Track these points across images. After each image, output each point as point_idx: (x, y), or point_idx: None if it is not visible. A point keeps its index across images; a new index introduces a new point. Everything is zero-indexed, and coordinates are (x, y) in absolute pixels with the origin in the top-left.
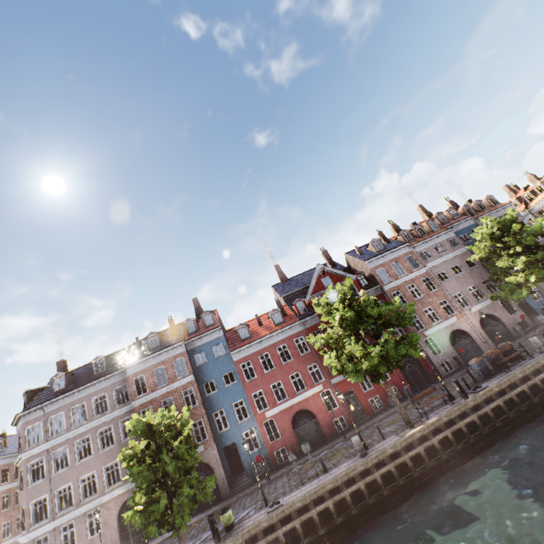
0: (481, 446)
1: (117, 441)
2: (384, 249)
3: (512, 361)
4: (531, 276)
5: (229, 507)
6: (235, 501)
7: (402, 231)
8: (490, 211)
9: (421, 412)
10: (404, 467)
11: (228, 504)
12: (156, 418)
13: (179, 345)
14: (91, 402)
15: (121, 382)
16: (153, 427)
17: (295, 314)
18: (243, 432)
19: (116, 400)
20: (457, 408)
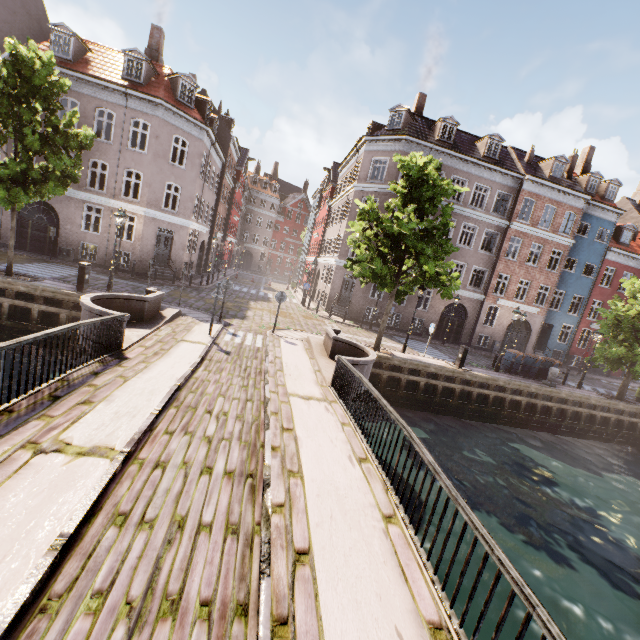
0: None
1: (475, 247)
2: None
3: None
4: None
5: None
6: None
7: None
8: None
9: None
10: None
11: None
12: None
13: (584, 199)
14: (473, 186)
15: (508, 188)
16: None
17: None
18: (564, 323)
19: (493, 205)
20: None
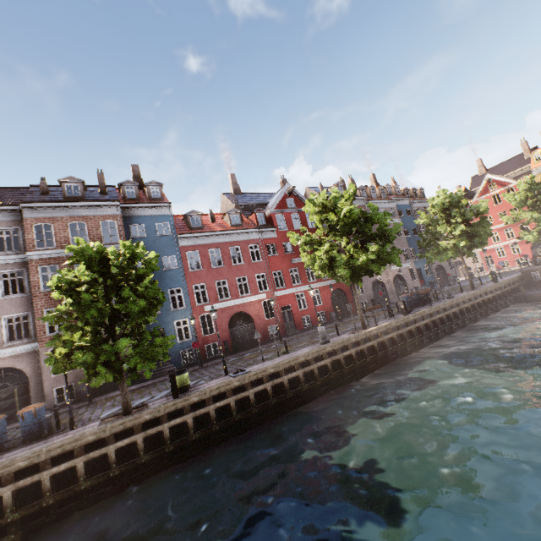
0: (411, 349)
1: None
2: None
3: (426, 303)
4: (461, 242)
5: (187, 369)
6: (161, 382)
7: (361, 186)
8: (421, 199)
9: (360, 325)
10: (359, 355)
11: (151, 384)
12: (120, 248)
13: (113, 205)
14: None
15: (9, 222)
16: (115, 257)
17: (252, 223)
18: (175, 320)
19: None
20: (403, 319)
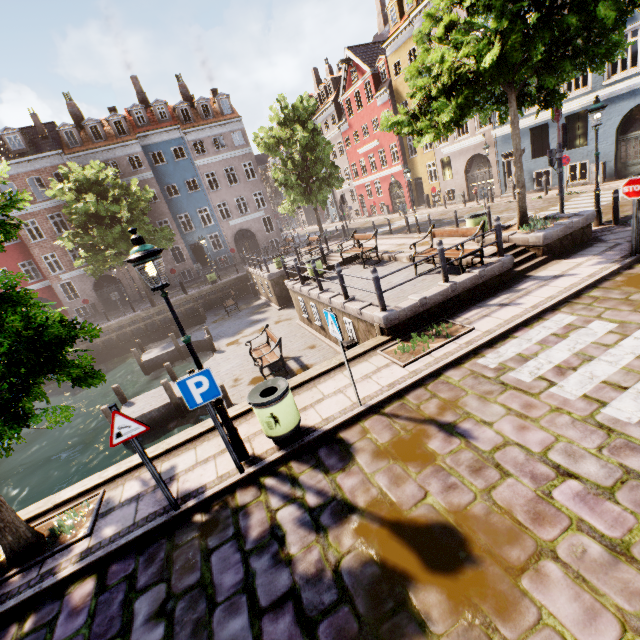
0: None
1: None
2: (26, 150)
3: None
4: (80, 261)
5: None
6: None
7: (63, 125)
8: (206, 124)
9: None
10: None
11: None
12: None
13: None
14: None
15: None
16: None
17: None
18: None
19: None
20: None
